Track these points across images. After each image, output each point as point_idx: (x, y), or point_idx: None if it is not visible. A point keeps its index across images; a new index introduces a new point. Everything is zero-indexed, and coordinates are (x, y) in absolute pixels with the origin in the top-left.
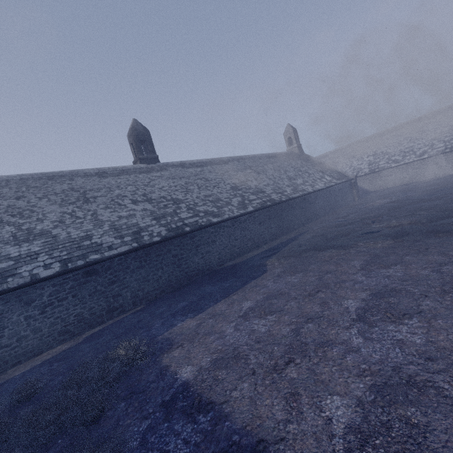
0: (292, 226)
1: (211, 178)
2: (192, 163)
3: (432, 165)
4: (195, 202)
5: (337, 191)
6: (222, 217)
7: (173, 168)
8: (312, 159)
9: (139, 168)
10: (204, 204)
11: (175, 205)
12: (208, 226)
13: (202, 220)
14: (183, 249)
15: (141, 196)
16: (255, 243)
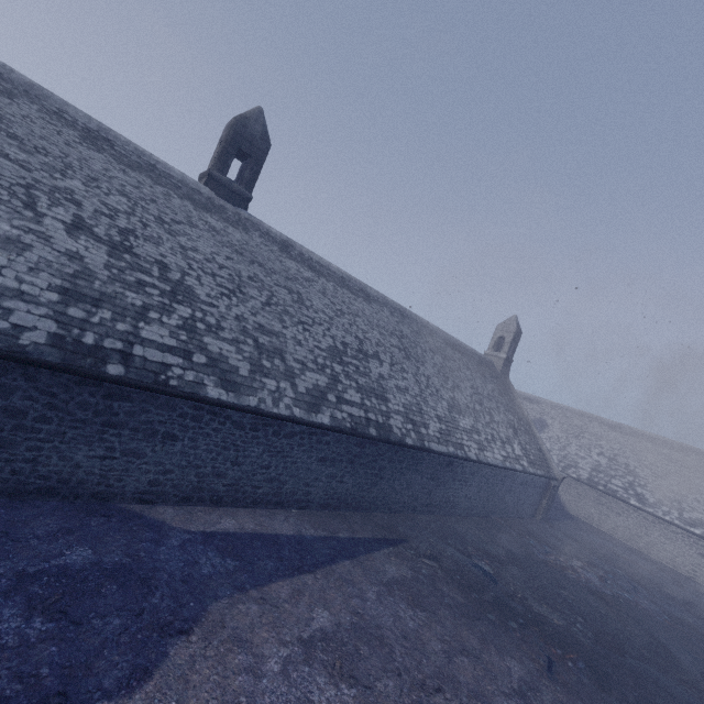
0: (390, 501)
1: (311, 304)
2: (306, 256)
3: (699, 554)
4: (221, 322)
5: (517, 483)
6: (240, 397)
7: (262, 238)
8: (513, 396)
9: (193, 189)
10: (235, 342)
11: (166, 299)
12: (182, 395)
13: (182, 372)
14: (59, 409)
15: (114, 228)
16: (279, 493)
